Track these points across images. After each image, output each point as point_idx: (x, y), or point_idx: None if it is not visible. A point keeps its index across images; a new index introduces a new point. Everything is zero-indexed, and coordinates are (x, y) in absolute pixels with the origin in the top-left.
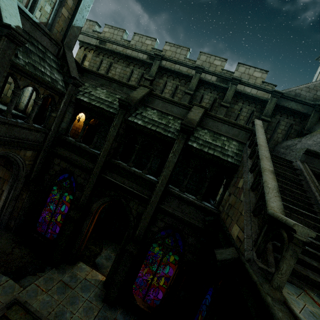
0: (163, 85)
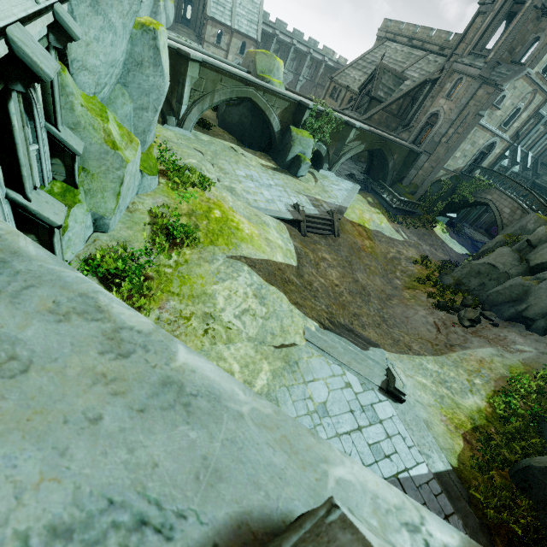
0: None
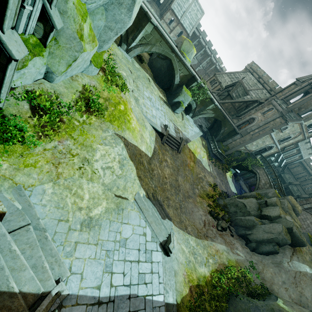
0: (309, 183)
